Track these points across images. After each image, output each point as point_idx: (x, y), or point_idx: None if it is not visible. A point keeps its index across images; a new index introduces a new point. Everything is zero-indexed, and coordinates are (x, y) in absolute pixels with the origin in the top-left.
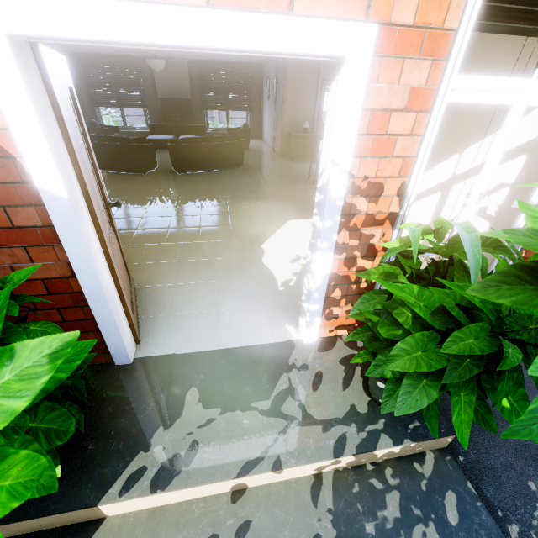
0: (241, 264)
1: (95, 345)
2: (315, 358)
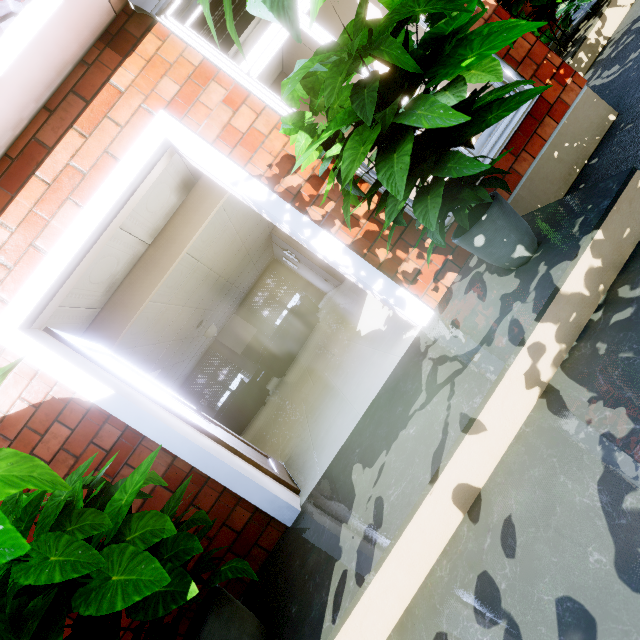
0: (348, 357)
1: (254, 520)
2: (442, 320)
